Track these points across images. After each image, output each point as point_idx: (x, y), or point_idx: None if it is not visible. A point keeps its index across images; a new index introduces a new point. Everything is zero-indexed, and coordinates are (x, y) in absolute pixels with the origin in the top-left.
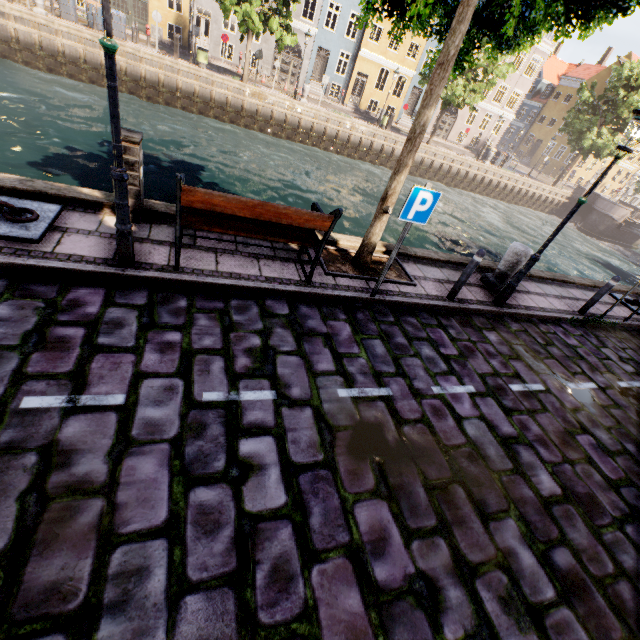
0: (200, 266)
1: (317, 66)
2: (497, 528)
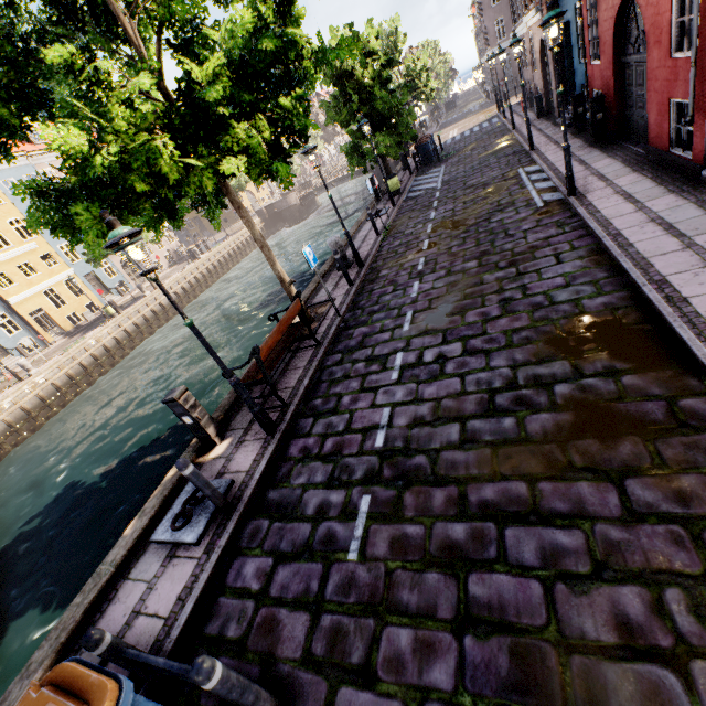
0: (286, 396)
1: None
2: (487, 281)
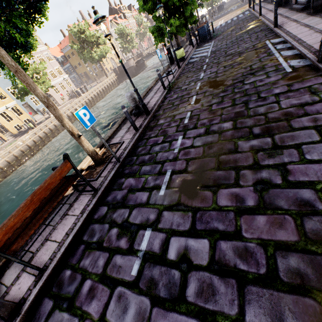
0: (50, 253)
1: None
2: (241, 148)
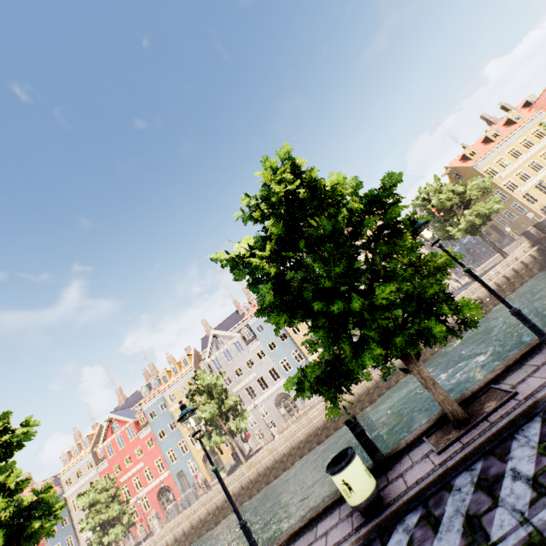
0: None
1: None
2: None
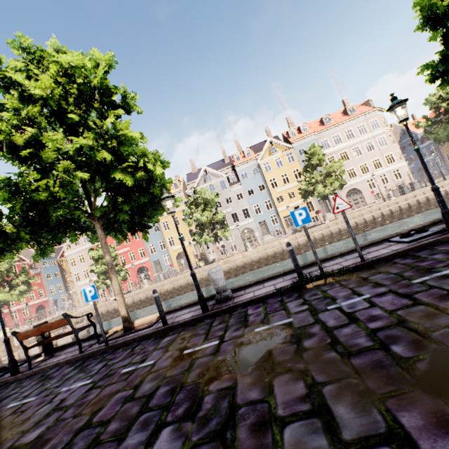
0: (42, 364)
1: (263, 229)
2: None
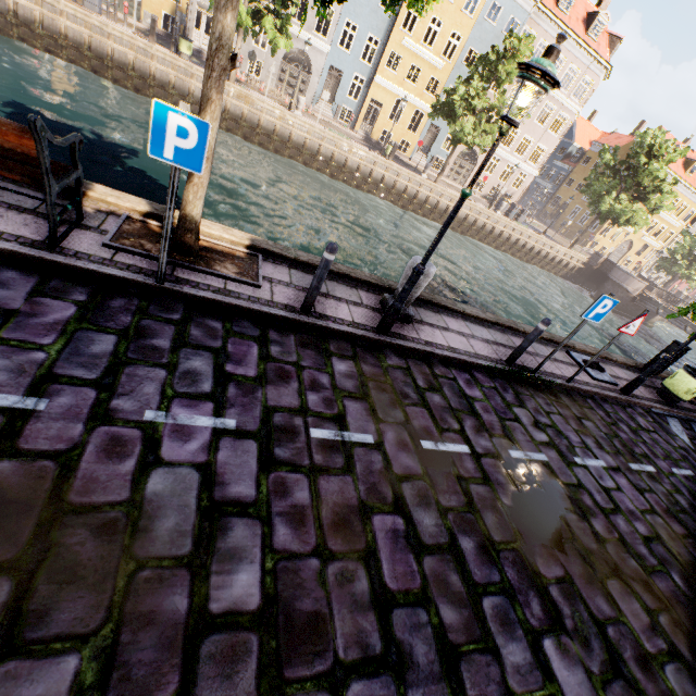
0: None
1: (328, 86)
2: (15, 675)
